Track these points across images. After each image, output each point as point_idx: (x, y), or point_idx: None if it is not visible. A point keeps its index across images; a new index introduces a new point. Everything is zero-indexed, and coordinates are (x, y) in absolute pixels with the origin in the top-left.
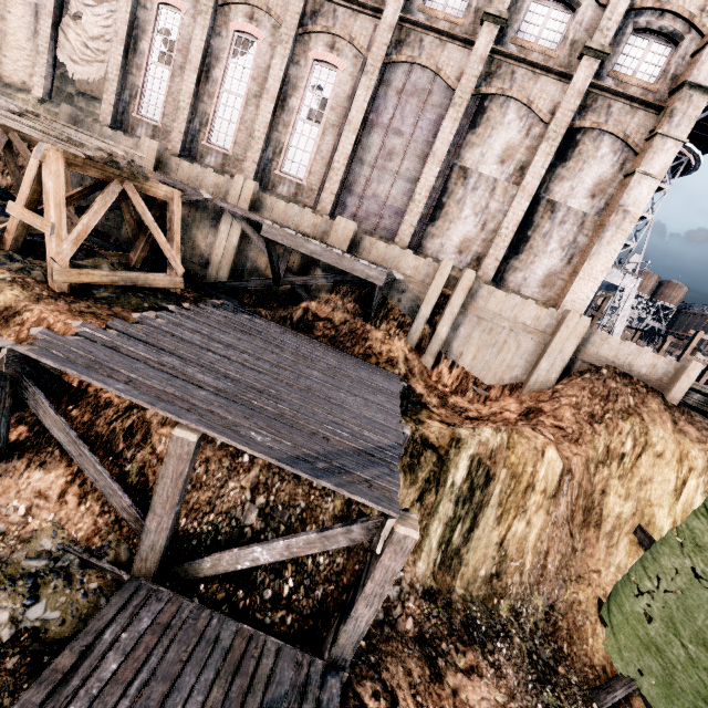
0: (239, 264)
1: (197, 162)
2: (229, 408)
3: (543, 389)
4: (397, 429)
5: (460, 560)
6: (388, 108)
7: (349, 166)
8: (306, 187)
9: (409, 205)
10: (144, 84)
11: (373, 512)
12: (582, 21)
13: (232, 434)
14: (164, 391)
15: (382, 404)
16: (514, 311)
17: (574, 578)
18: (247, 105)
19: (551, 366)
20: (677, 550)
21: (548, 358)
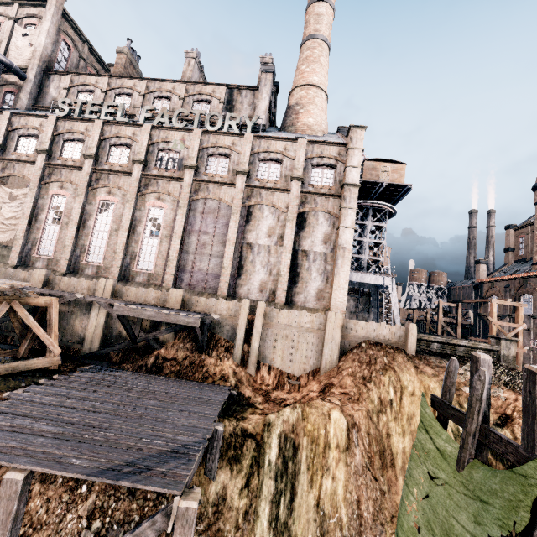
0: (107, 336)
1: (79, 274)
2: (60, 446)
3: (332, 368)
4: (209, 428)
5: (289, 532)
6: (197, 222)
7: (180, 256)
8: (155, 274)
9: (222, 270)
10: (42, 237)
11: (207, 509)
12: (286, 167)
13: (55, 464)
14: (6, 446)
15: (203, 412)
16: (297, 320)
17: (389, 518)
18: (111, 236)
19: (331, 351)
20: (418, 461)
21: (327, 346)
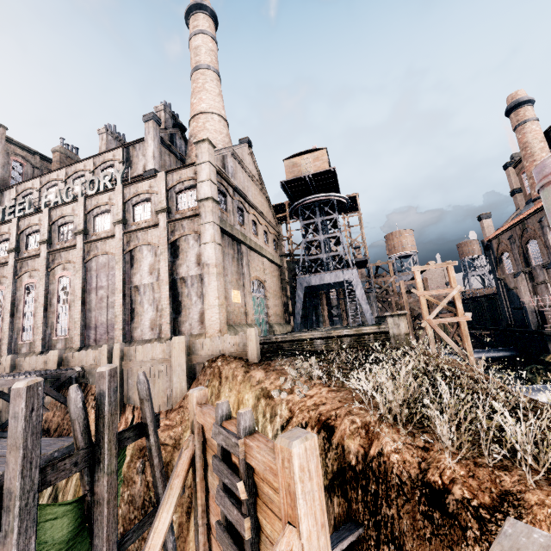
0: None
1: (18, 354)
2: None
3: (182, 397)
4: None
5: None
6: (94, 280)
7: (85, 316)
8: (70, 338)
9: (115, 319)
10: None
11: None
12: (155, 203)
13: None
14: None
15: None
16: (151, 353)
17: None
18: (35, 313)
19: (179, 378)
20: None
21: (175, 374)
